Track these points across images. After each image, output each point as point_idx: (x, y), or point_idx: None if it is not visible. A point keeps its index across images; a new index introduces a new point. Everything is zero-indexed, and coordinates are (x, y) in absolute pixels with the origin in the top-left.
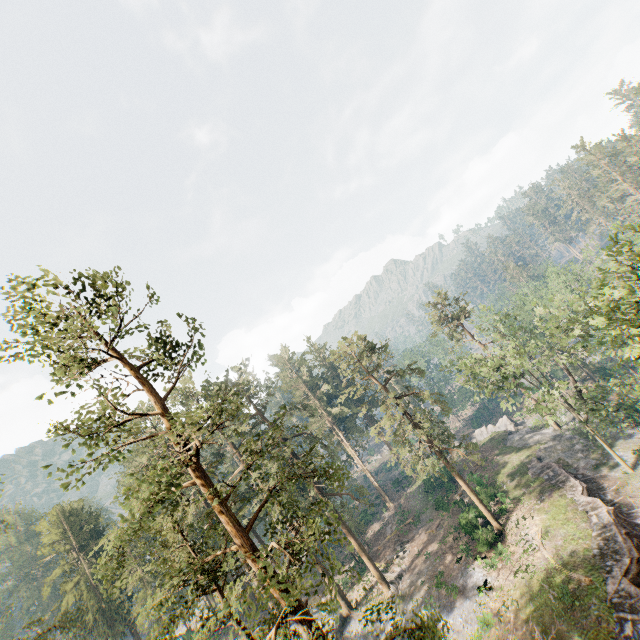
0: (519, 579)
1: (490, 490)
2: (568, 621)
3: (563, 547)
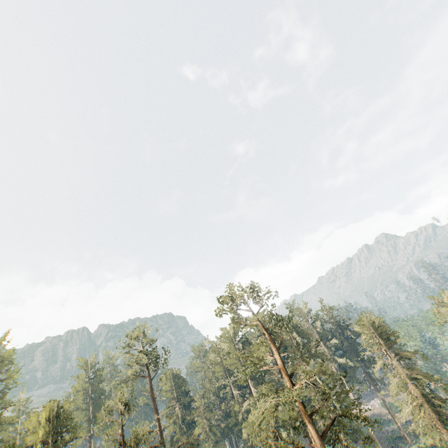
0: None
1: None
2: None
3: None
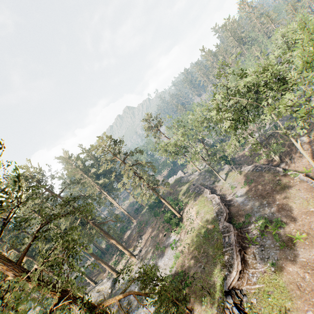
0: (189, 234)
1: (176, 202)
2: (207, 244)
3: (204, 216)
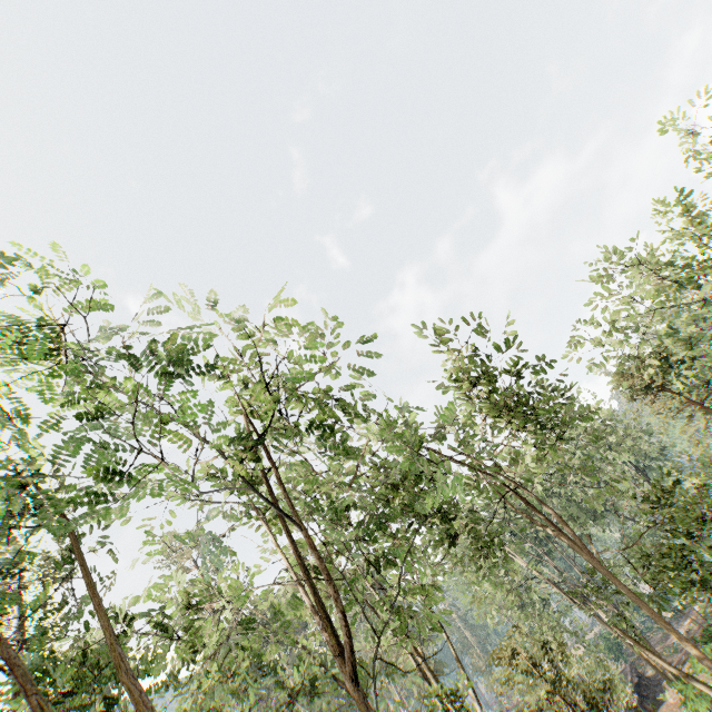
0: None
1: None
2: None
3: None
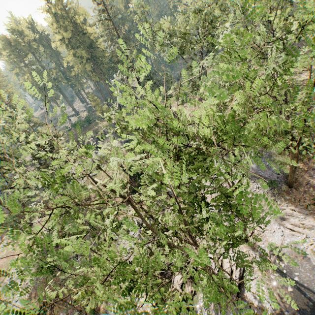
0: None
1: None
2: None
3: None
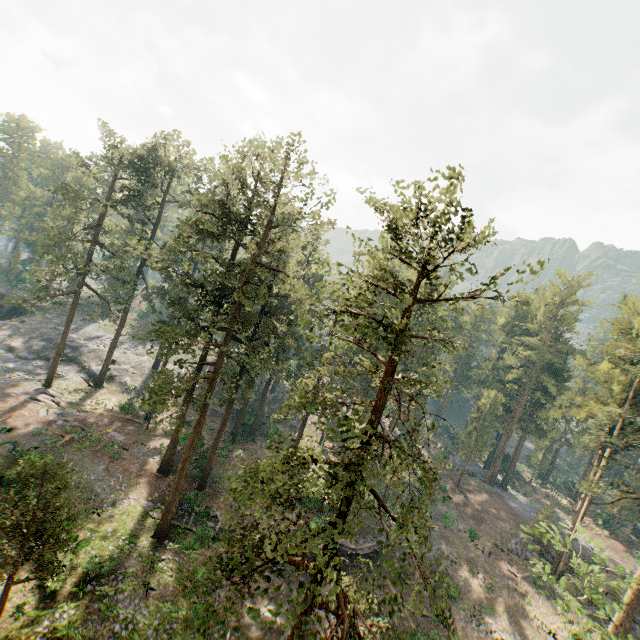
0: None
1: None
2: None
3: None
